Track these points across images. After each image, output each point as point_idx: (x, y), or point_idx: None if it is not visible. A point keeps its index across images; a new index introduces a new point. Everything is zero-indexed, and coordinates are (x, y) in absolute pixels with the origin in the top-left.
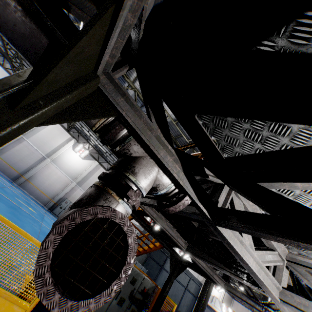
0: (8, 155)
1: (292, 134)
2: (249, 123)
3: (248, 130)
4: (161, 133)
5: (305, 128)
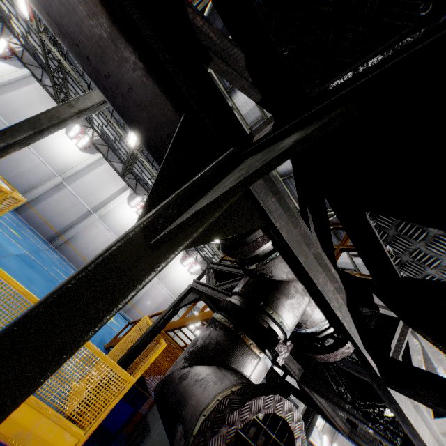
0: (43, 207)
1: None
2: None
3: None
4: (320, 247)
5: None
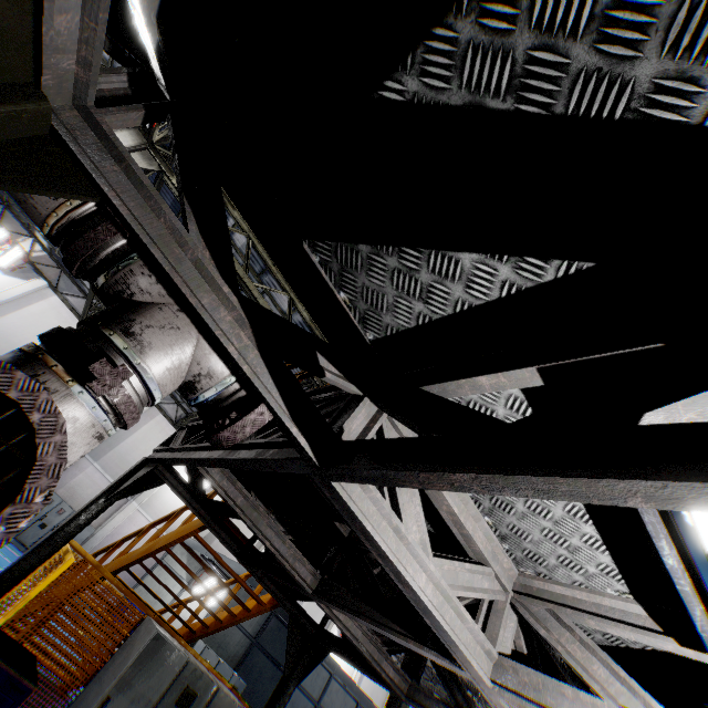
0: None
1: (466, 276)
2: (395, 255)
3: (398, 273)
4: (212, 260)
5: (482, 262)
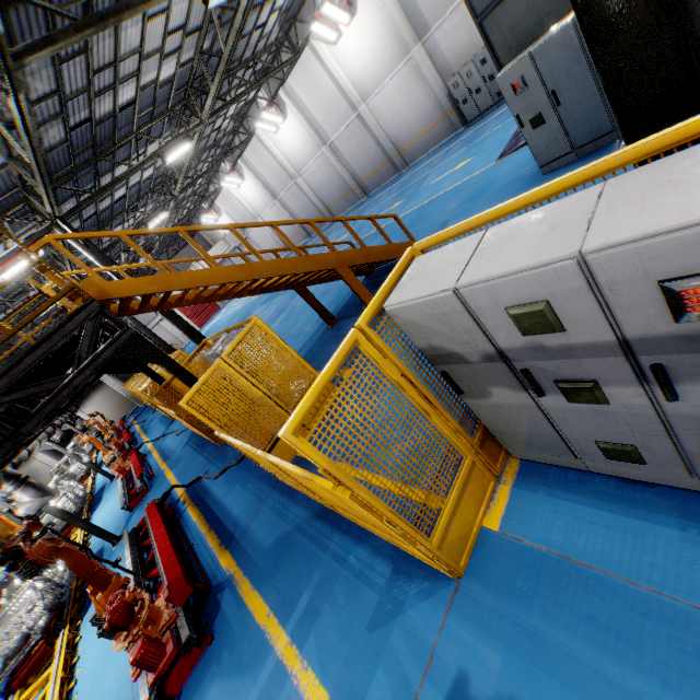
0: (360, 171)
1: None
2: None
3: None
4: None
5: None
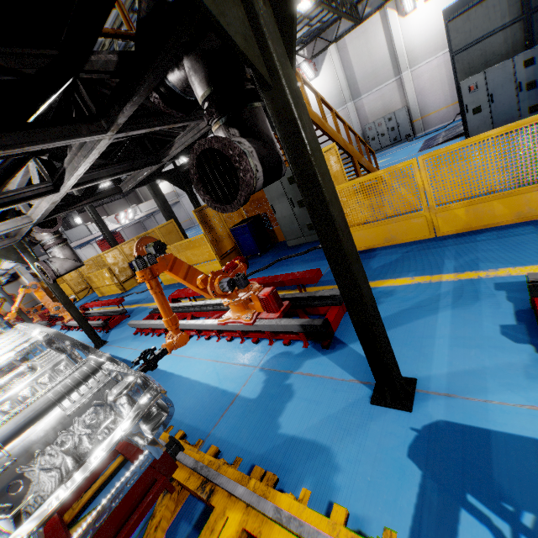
0: None
1: None
2: None
3: None
4: None
5: None
